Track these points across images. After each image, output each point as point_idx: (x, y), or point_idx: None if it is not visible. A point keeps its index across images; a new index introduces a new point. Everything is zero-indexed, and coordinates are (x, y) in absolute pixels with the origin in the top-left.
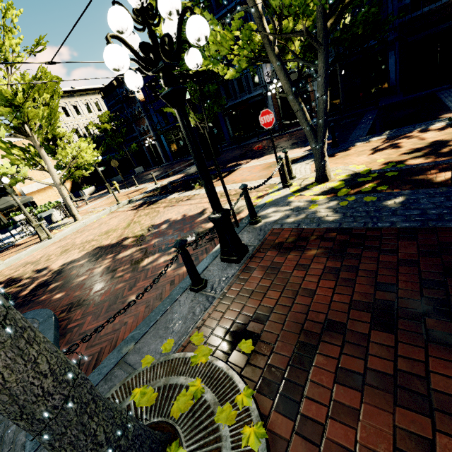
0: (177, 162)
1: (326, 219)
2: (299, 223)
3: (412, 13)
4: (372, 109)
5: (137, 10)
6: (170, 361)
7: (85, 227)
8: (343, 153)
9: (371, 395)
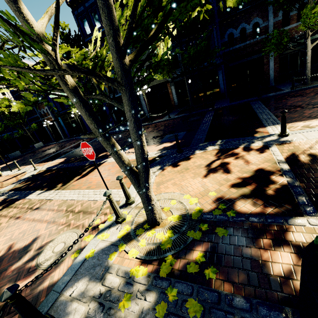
0: (71, 140)
1: None
2: None
3: (230, 48)
4: (210, 110)
5: None
6: None
7: None
8: (184, 163)
9: None
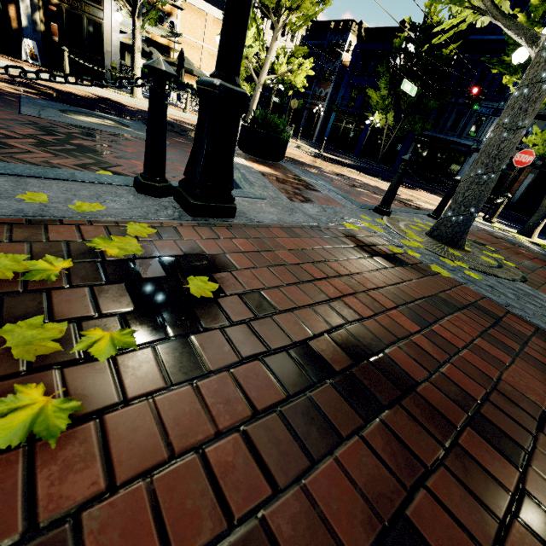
0: (331, 150)
1: (533, 248)
2: (509, 239)
3: None
4: None
5: None
6: None
7: None
8: None
9: None
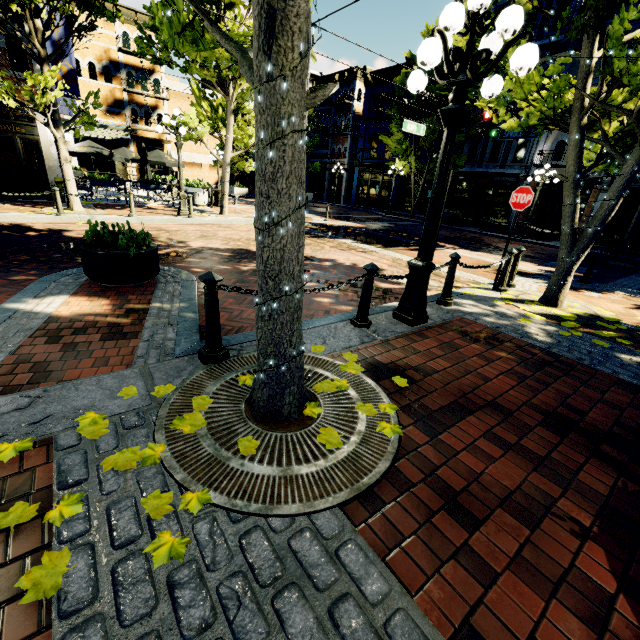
0: (358, 210)
1: (534, 337)
2: (499, 326)
3: None
4: None
5: (472, 14)
6: (319, 358)
7: (230, 224)
8: (592, 293)
9: (513, 459)
